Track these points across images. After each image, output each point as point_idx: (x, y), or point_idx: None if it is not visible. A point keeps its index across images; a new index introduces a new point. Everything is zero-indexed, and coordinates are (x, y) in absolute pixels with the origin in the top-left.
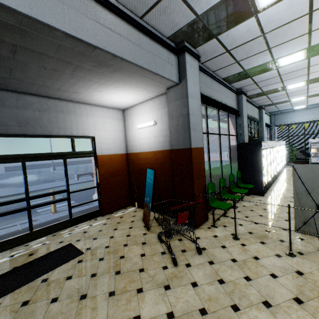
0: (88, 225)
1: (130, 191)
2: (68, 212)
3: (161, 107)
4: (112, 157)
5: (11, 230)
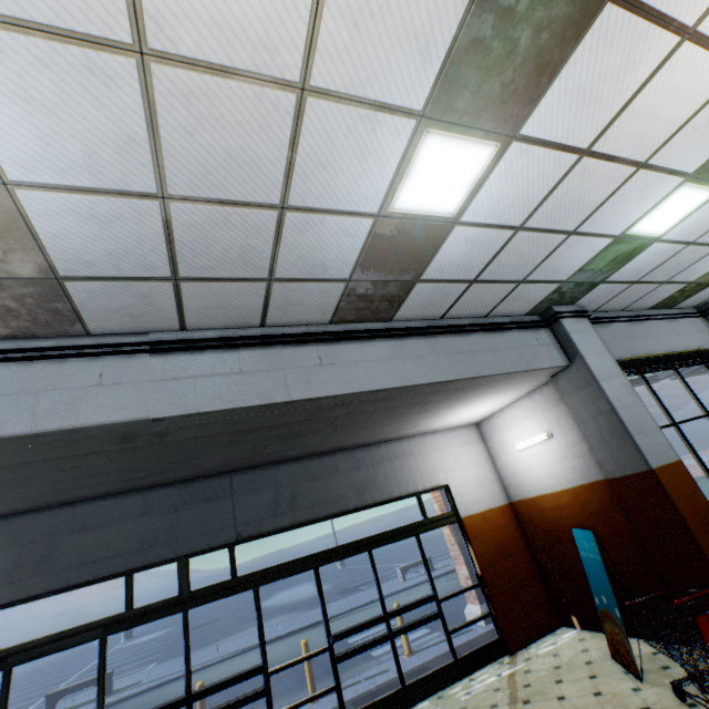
0: (492, 674)
1: (548, 589)
2: (434, 651)
3: (550, 405)
4: (487, 516)
5: (358, 690)
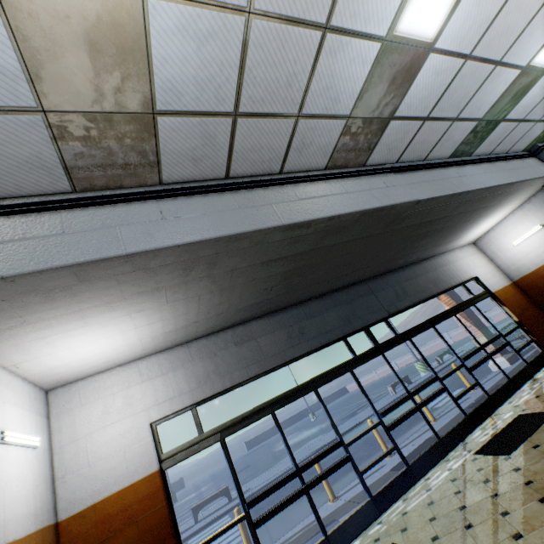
0: None
1: None
2: (491, 382)
3: (539, 207)
4: (505, 290)
5: (463, 406)
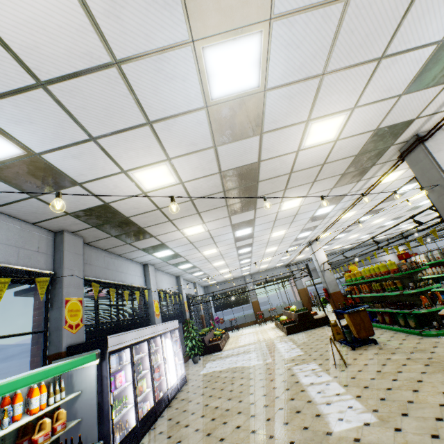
0: None
1: None
2: None
3: (404, 247)
4: None
5: None
